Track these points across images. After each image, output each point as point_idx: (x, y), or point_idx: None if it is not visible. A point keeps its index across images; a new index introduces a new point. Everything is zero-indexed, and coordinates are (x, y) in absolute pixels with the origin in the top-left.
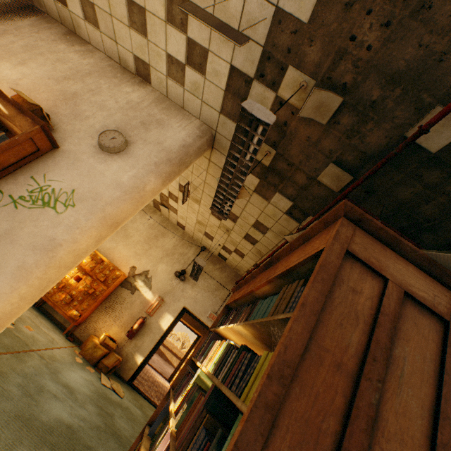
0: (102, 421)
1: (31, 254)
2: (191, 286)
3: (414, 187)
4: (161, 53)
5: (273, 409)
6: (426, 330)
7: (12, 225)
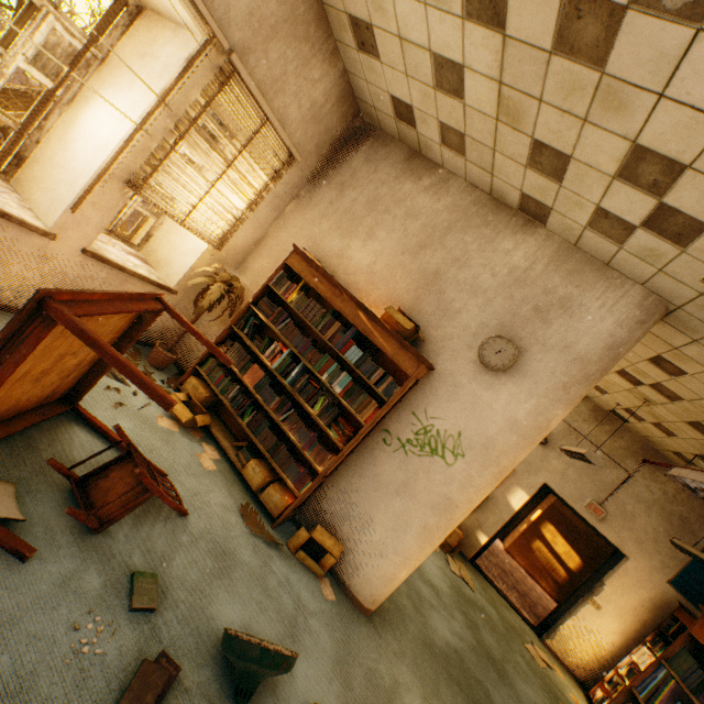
0: (473, 636)
1: (430, 514)
2: (556, 454)
3: None
4: (584, 204)
5: None
6: None
7: (406, 476)
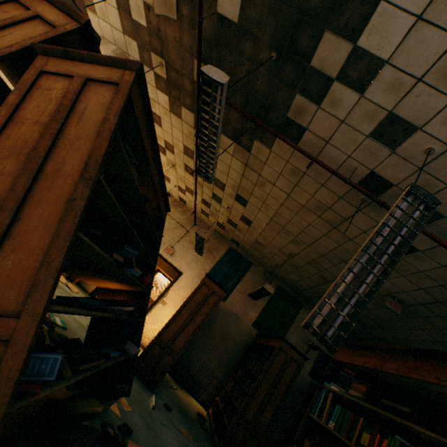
0: None
1: None
2: None
3: (244, 64)
4: None
5: None
6: (40, 30)
7: None
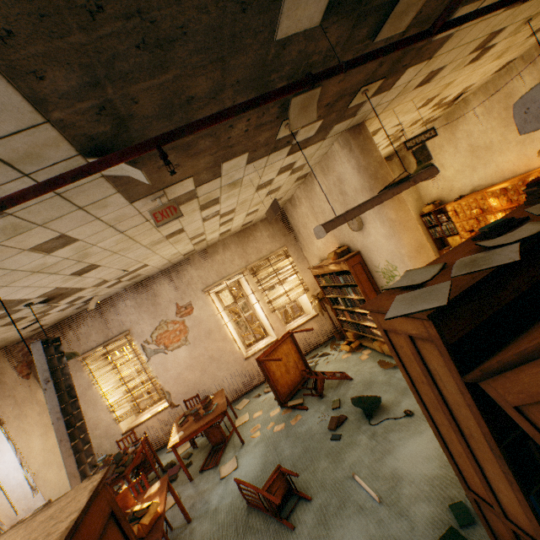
0: None
1: None
2: None
3: None
4: (289, 178)
5: (420, 402)
6: (431, 350)
7: None
